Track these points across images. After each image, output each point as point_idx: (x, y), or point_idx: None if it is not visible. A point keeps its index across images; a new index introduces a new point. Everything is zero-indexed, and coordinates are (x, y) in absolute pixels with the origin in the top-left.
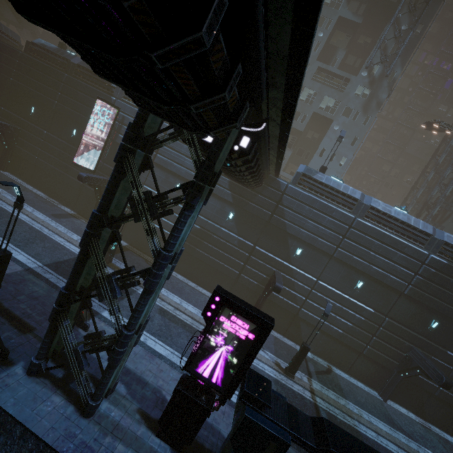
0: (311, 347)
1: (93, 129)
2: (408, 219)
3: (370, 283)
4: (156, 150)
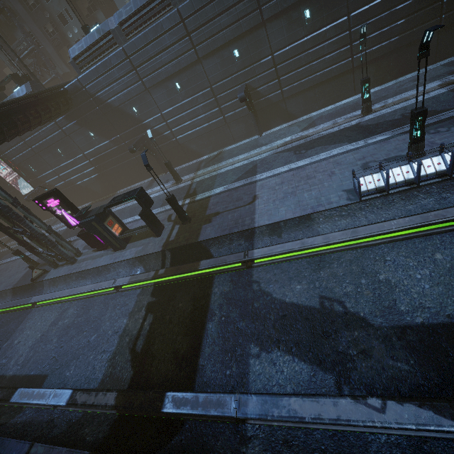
0: (206, 151)
1: (5, 172)
2: None
3: (181, 78)
4: (28, 146)
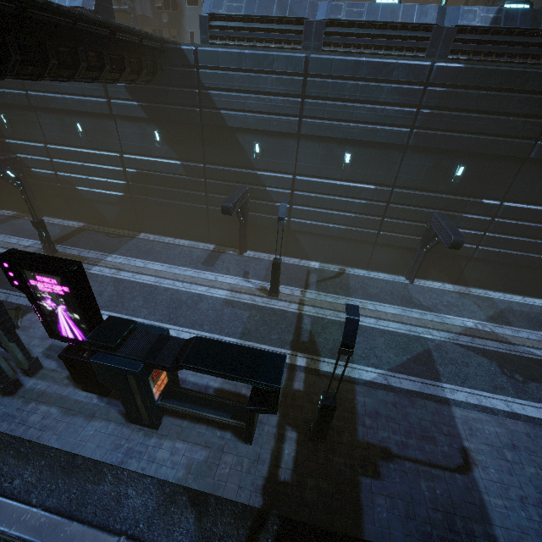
0: (319, 257)
1: None
2: (393, 13)
3: (360, 151)
4: (22, 86)
